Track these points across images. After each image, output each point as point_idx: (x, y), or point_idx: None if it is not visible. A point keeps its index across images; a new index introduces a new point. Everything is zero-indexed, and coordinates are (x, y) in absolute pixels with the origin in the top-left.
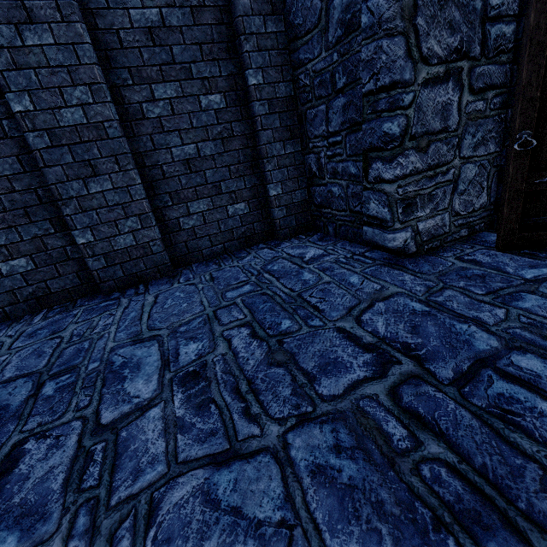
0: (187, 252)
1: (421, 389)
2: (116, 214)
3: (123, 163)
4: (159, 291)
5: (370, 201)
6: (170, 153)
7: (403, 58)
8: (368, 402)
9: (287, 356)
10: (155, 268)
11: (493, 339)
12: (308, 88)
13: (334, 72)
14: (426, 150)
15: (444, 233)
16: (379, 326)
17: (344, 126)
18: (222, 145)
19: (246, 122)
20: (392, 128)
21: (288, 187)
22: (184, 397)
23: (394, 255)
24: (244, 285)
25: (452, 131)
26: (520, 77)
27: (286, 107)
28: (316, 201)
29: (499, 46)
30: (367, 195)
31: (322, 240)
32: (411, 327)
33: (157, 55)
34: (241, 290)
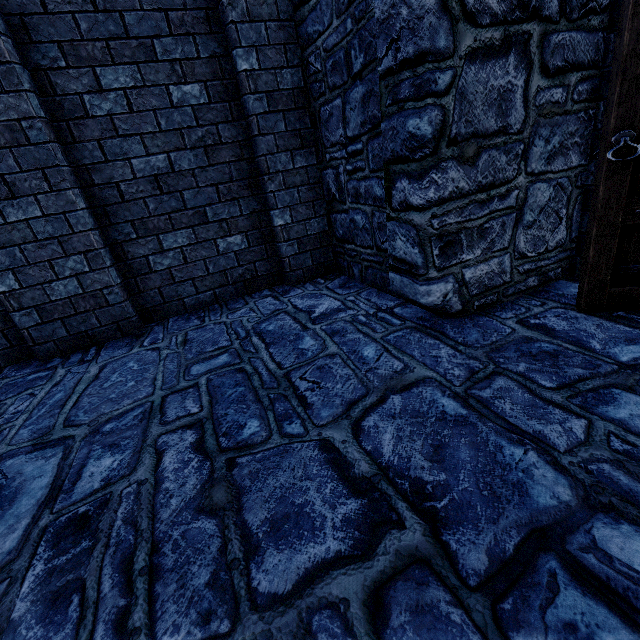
0: (162, 302)
1: (427, 595)
2: (50, 251)
3: (55, 180)
4: (110, 359)
5: (396, 236)
6: (129, 166)
7: (435, 12)
8: (328, 619)
9: (230, 495)
10: (114, 325)
11: (564, 484)
12: (319, 75)
13: (349, 48)
14: (474, 162)
15: (502, 283)
16: (384, 441)
17: (364, 127)
18: (206, 156)
19: (239, 124)
20: (421, 127)
21: (300, 214)
22: (43, 571)
23: (432, 313)
24: (220, 353)
25: (515, 132)
26: (619, 43)
27: (294, 103)
28: (338, 233)
29: (588, 2)
30: (391, 228)
31: (344, 287)
32: (433, 448)
33: (101, 24)
34: (213, 362)
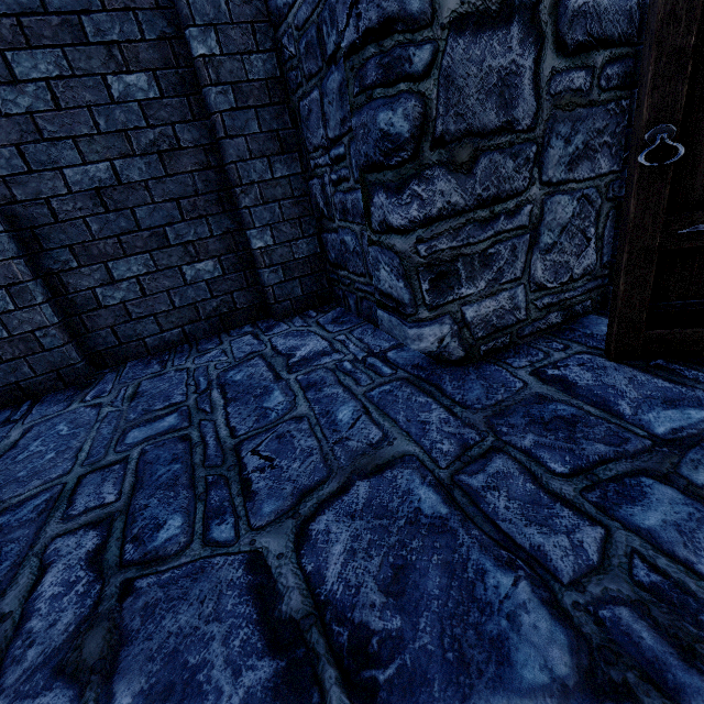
0: (117, 343)
1: None
2: None
3: None
4: (39, 419)
5: (379, 265)
6: (62, 177)
7: None
8: None
9: (108, 645)
10: (54, 373)
11: (561, 644)
12: (294, 61)
13: (320, 23)
14: (470, 169)
15: (516, 322)
16: (332, 556)
17: (344, 126)
18: (161, 164)
19: (202, 124)
20: (395, 122)
21: (284, 234)
22: None
23: (432, 358)
24: (168, 413)
25: (524, 130)
26: (653, 2)
27: (268, 97)
28: (330, 256)
29: None
30: (374, 254)
31: (337, 322)
32: (394, 570)
33: None
34: (157, 425)
